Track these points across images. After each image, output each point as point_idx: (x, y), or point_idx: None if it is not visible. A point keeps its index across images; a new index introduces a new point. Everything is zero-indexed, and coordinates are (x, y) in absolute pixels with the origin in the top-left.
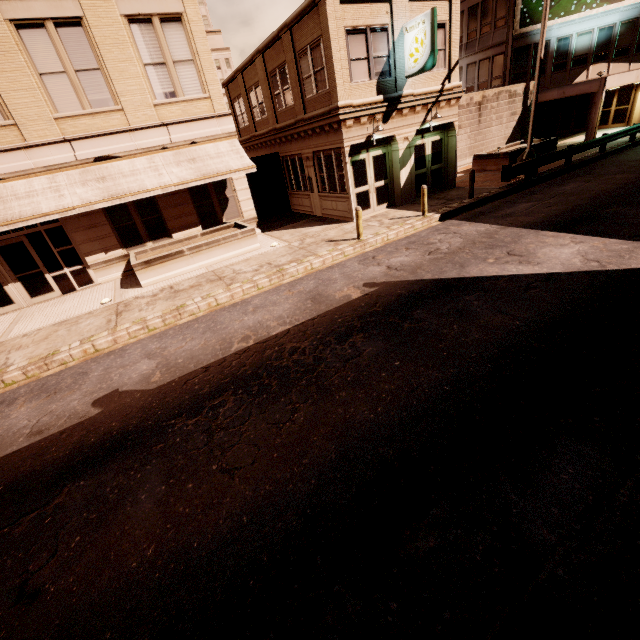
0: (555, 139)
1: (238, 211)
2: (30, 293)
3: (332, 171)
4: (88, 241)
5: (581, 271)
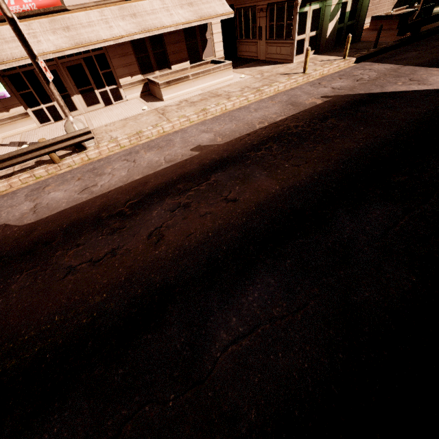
0: (433, 5)
1: (212, 51)
2: (86, 103)
3: (282, 21)
4: (121, 66)
5: None
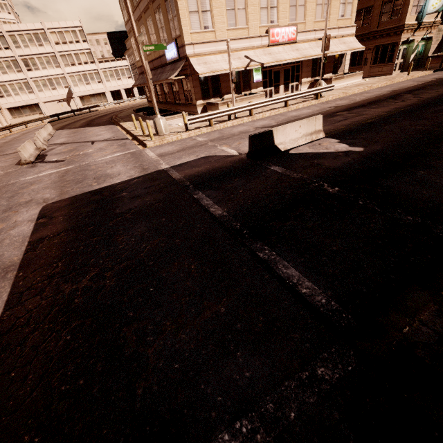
0: None
1: (343, 69)
2: (284, 90)
3: (385, 53)
4: (304, 72)
5: None
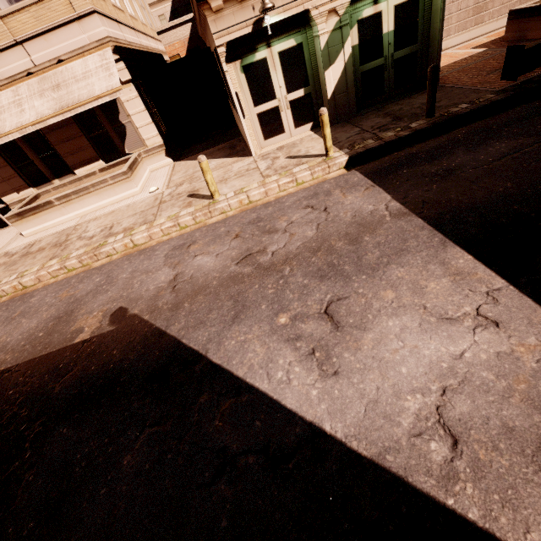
0: None
1: (140, 139)
2: None
3: None
4: None
5: (377, 467)
